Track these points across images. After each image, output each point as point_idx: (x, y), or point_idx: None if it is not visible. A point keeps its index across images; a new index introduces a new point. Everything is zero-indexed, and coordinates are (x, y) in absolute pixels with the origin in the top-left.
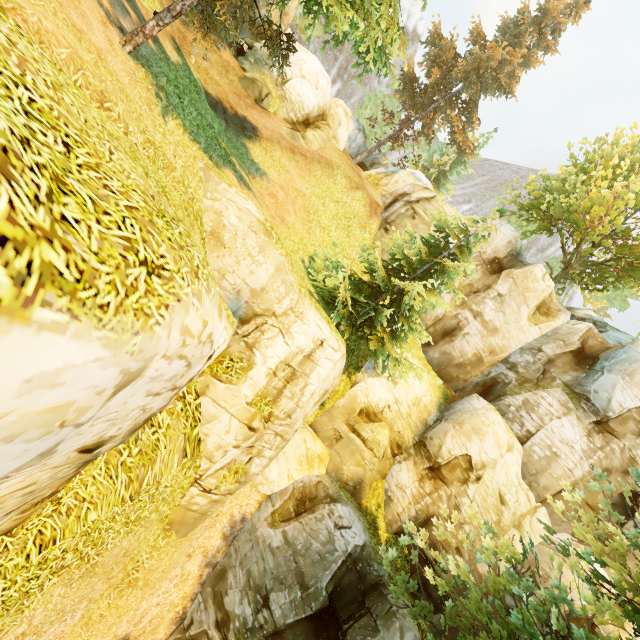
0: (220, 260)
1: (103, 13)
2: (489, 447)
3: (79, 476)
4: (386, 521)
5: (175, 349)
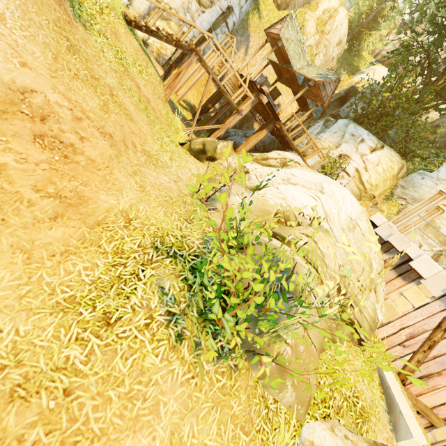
0: None
1: None
2: None
3: (285, 11)
4: None
5: None
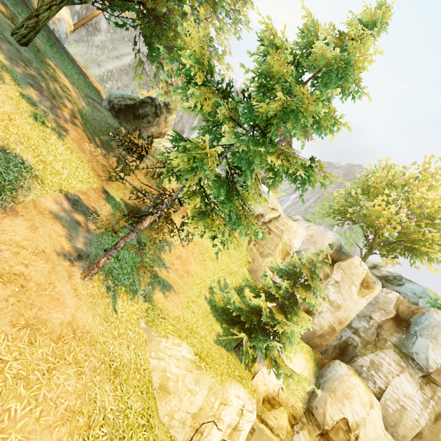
0: (168, 405)
1: (67, 263)
2: (357, 408)
3: None
4: None
5: None
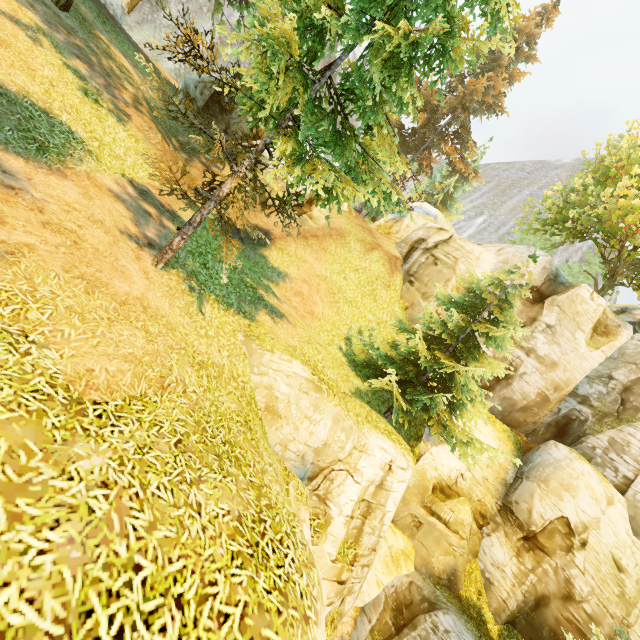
0: (279, 432)
1: (134, 245)
2: (585, 504)
3: None
4: (492, 610)
5: None
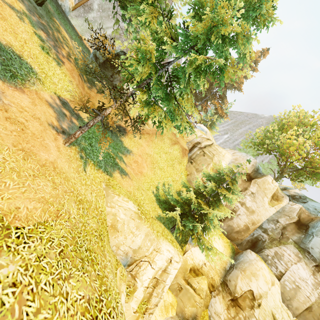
0: (116, 239)
1: (54, 132)
2: (261, 284)
3: None
4: None
5: None
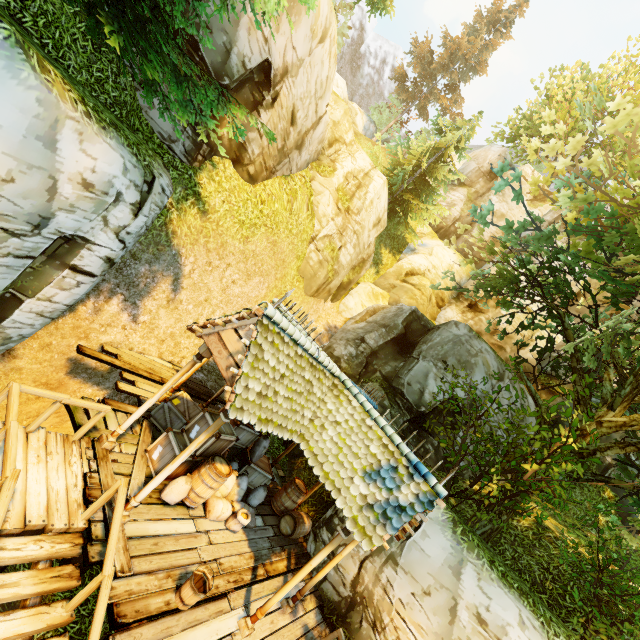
0: None
1: None
2: None
3: (270, 181)
4: None
5: (332, 38)
